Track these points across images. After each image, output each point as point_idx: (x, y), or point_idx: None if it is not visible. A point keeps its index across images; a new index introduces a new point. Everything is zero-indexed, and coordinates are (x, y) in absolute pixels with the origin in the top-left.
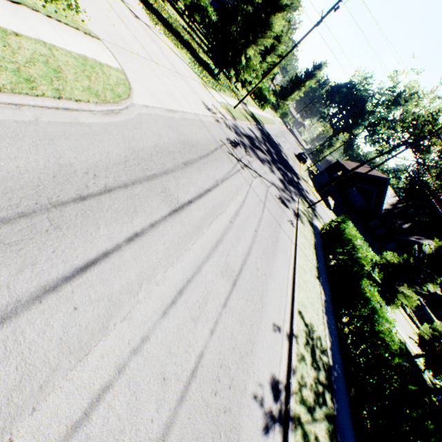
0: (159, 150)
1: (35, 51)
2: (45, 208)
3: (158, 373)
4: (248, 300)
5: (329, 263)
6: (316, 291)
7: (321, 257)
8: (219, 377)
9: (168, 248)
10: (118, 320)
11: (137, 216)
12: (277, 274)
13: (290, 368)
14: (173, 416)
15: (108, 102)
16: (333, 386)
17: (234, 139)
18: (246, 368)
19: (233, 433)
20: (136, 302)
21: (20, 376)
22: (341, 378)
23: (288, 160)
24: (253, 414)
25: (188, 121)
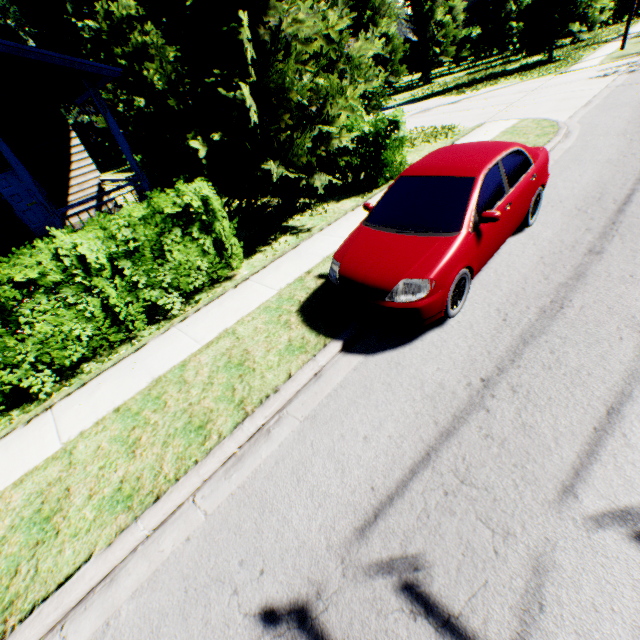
0: (635, 122)
1: None
2: None
3: None
4: None
5: None
6: None
7: None
8: None
9: None
10: None
11: None
12: None
13: None
14: None
15: (555, 132)
16: None
17: None
18: None
19: None
20: None
21: None
22: None
23: None
24: None
25: (610, 96)
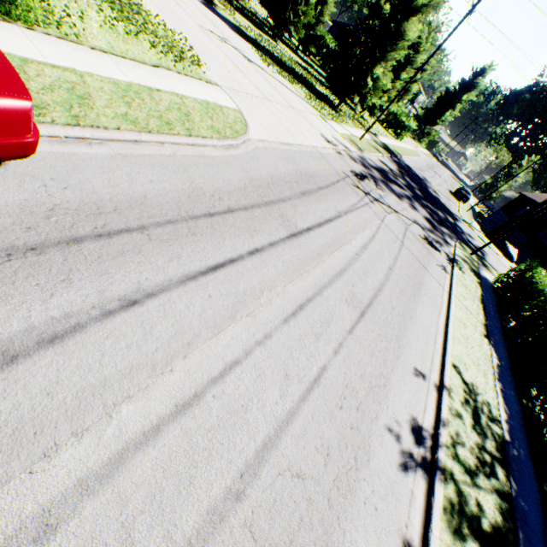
0: (275, 180)
1: (171, 101)
2: (184, 219)
3: (280, 368)
4: (379, 335)
5: (507, 325)
6: (483, 350)
7: (493, 315)
8: (344, 394)
9: (287, 267)
10: (243, 315)
11: (256, 235)
12: (421, 319)
13: (438, 419)
14: (296, 408)
15: (227, 138)
16: (511, 464)
17: (360, 171)
18: (377, 398)
19: (362, 451)
20: (258, 305)
21: (175, 331)
22: (525, 461)
23: (438, 197)
24: (387, 444)
25: (305, 154)
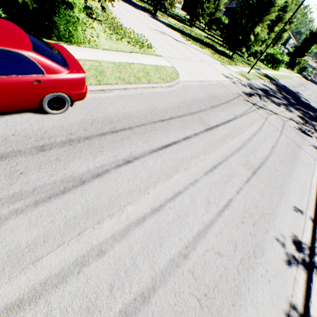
0: (195, 101)
1: (139, 68)
2: (149, 123)
3: (204, 197)
4: (267, 185)
5: None
6: None
7: None
8: (244, 216)
9: (205, 146)
10: (182, 169)
11: (186, 130)
12: (298, 178)
13: (314, 238)
14: (215, 219)
15: (168, 82)
16: None
17: (248, 92)
18: (267, 221)
19: (258, 248)
20: (190, 165)
21: (148, 175)
22: None
23: (309, 103)
24: (275, 247)
25: (212, 85)
